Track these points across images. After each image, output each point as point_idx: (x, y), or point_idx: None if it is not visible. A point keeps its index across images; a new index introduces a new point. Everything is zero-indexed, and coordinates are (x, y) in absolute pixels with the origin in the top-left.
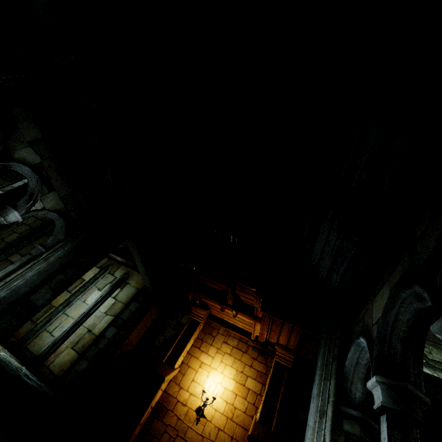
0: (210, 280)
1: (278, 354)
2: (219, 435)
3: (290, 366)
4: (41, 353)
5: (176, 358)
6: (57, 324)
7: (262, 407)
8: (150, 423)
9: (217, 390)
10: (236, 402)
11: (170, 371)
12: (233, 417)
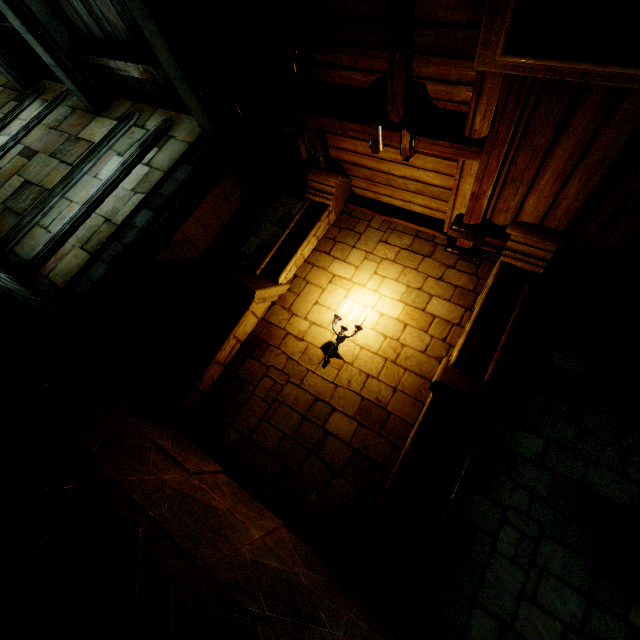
0: (339, 57)
1: (512, 248)
2: (368, 384)
3: (541, 270)
4: (33, 258)
5: (281, 268)
6: (55, 215)
7: (465, 342)
8: (238, 364)
9: (365, 316)
10: (405, 336)
11: (268, 285)
12: (397, 359)
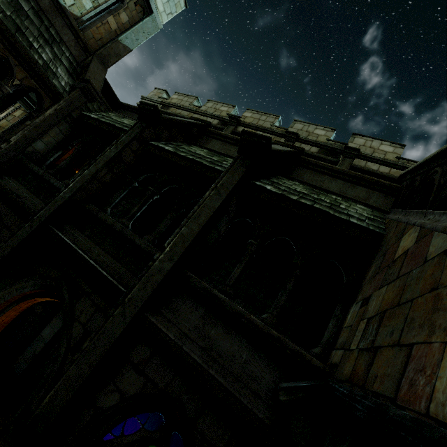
0: None
1: None
2: None
3: None
4: None
5: None
6: None
7: None
8: None
9: None
10: None
11: None
12: None
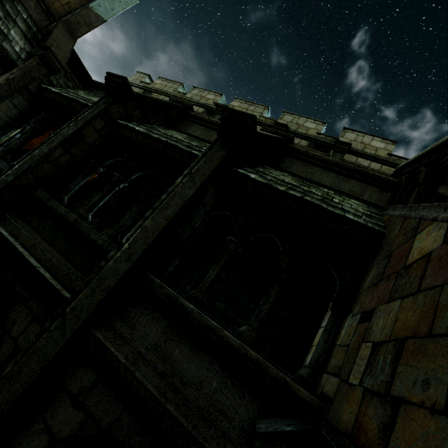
0: None
1: None
2: None
3: None
4: None
5: None
6: None
7: None
8: None
9: None
10: None
11: None
12: None
